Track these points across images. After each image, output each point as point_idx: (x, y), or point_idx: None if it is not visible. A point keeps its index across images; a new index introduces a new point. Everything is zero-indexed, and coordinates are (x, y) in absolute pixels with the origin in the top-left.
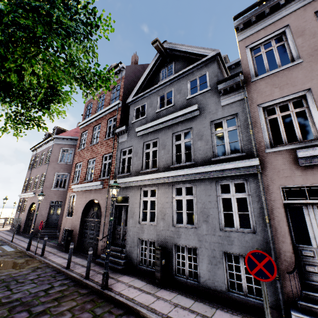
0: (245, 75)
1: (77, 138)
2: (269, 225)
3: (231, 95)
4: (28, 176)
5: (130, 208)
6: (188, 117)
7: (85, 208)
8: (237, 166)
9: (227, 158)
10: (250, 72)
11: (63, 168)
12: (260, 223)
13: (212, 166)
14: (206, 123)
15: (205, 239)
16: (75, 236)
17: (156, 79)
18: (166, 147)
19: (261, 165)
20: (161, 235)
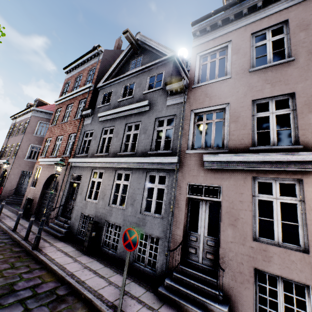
0: (190, 80)
1: None
2: (171, 213)
3: (175, 97)
4: (5, 143)
5: (81, 186)
6: (140, 111)
7: (47, 181)
8: (162, 161)
9: (158, 153)
10: (194, 79)
11: (39, 140)
12: (167, 211)
13: (145, 158)
14: (152, 119)
15: (128, 219)
16: (34, 205)
17: (126, 69)
18: (118, 135)
19: (180, 163)
20: (99, 212)
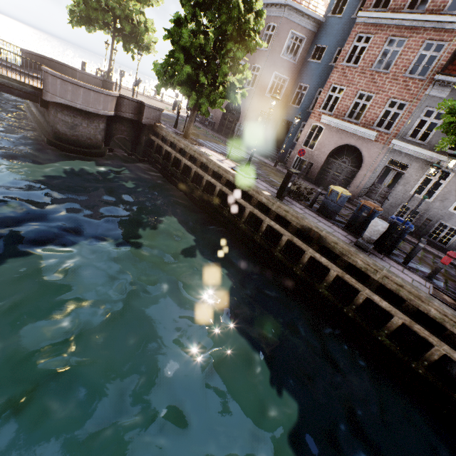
0: None
1: (317, 19)
2: None
3: None
4: None
5: (405, 177)
6: None
7: (334, 149)
8: None
9: None
10: None
11: (285, 67)
12: None
13: None
14: None
15: None
16: (314, 170)
17: None
18: None
19: None
20: (431, 211)
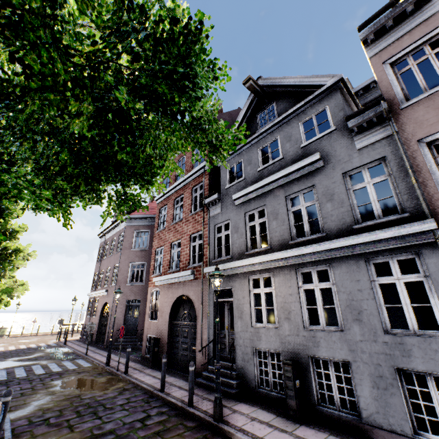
0: (389, 101)
1: (152, 217)
2: None
3: (370, 133)
4: (97, 269)
5: (236, 305)
6: (307, 171)
7: (173, 307)
8: (398, 234)
9: (378, 223)
10: (396, 96)
11: (139, 256)
12: None
13: (357, 237)
14: (336, 177)
15: (361, 348)
16: (163, 347)
17: (252, 128)
18: (278, 216)
19: None
20: (288, 343)
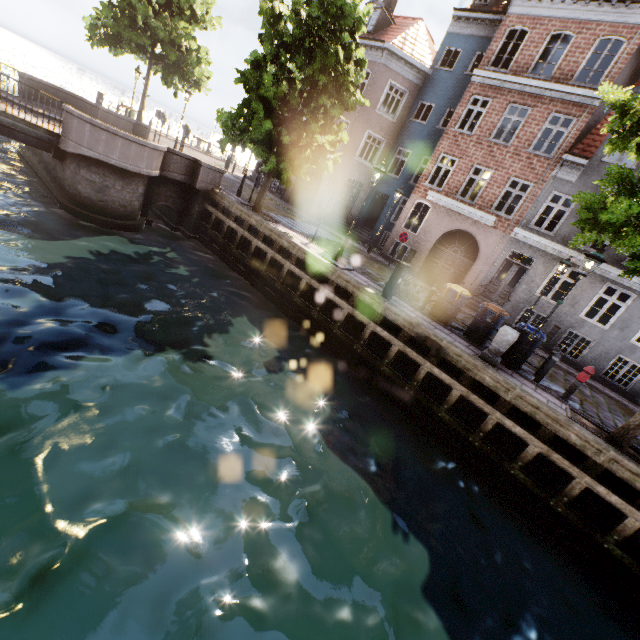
0: None
1: (423, 70)
2: None
3: None
4: None
5: (530, 274)
6: None
7: (444, 234)
8: None
9: None
10: None
11: (381, 126)
12: None
13: None
14: None
15: (608, 340)
16: (418, 260)
17: None
18: None
19: None
20: (560, 317)
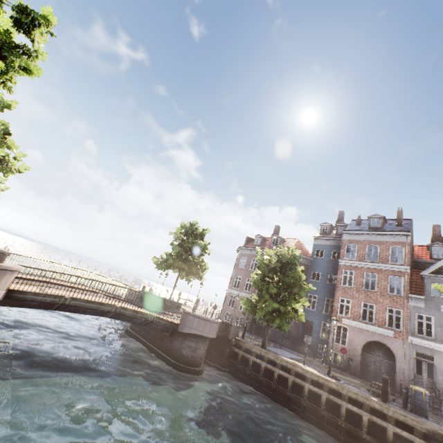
0: None
1: (308, 259)
2: None
3: None
4: (239, 273)
5: (437, 367)
6: None
7: (364, 344)
8: None
9: None
10: None
11: None
12: None
13: None
14: None
15: None
16: (355, 364)
17: None
18: None
19: None
20: None
